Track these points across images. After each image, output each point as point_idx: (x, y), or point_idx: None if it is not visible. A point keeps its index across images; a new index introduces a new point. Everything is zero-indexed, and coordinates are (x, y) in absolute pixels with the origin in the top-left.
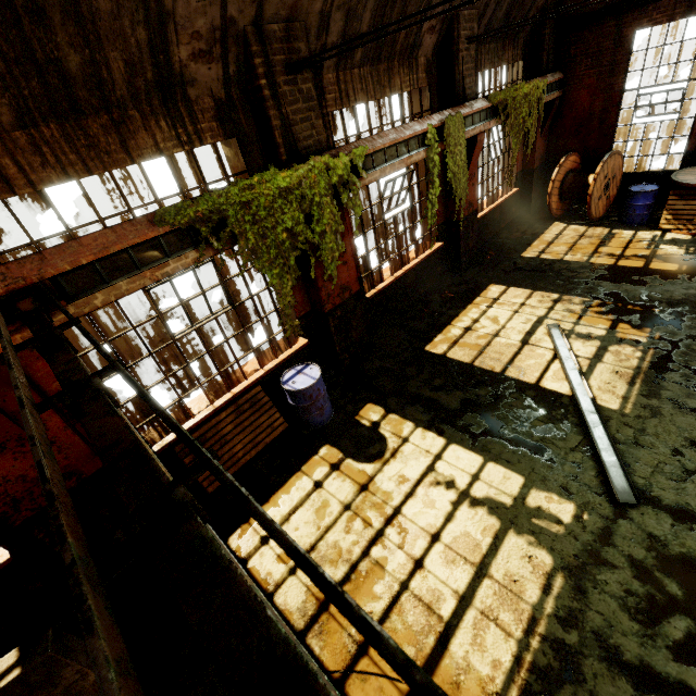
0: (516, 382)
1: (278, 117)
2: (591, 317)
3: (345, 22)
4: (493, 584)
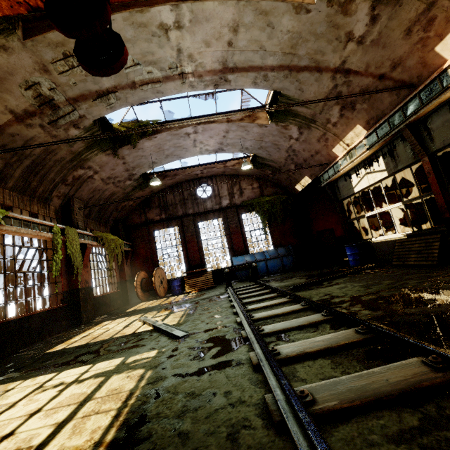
0: (119, 336)
1: None
2: (161, 312)
3: (4, 166)
4: (96, 400)
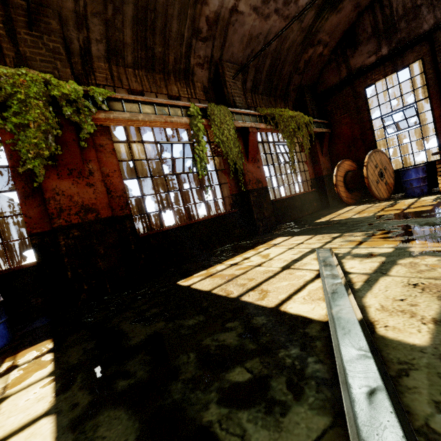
0: (247, 306)
1: (13, 51)
2: (373, 241)
3: (106, 28)
4: None
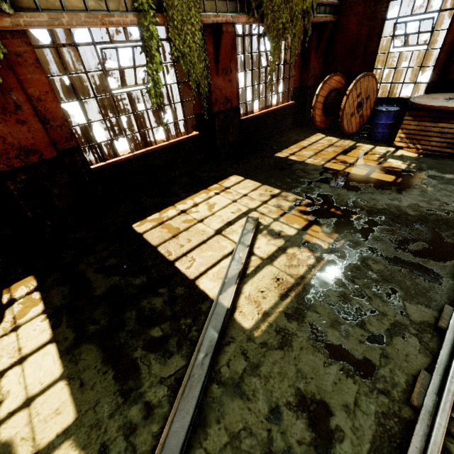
0: (177, 274)
1: None
2: (293, 214)
3: None
4: None
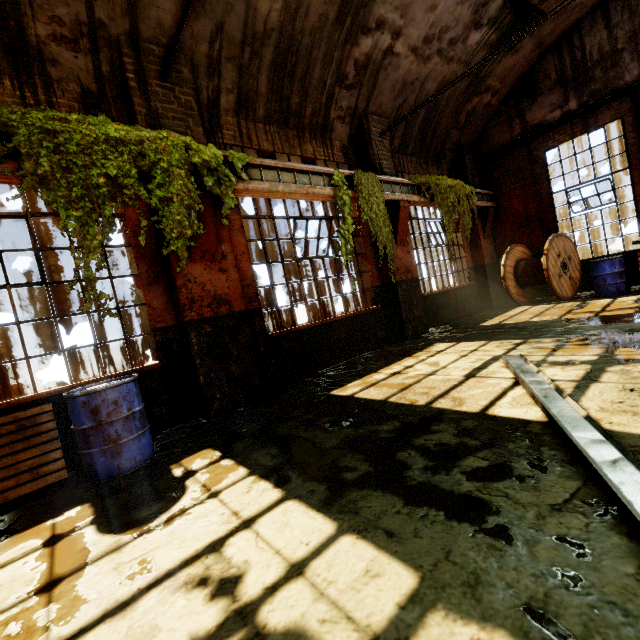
0: (446, 412)
1: (145, 107)
2: (570, 348)
3: (239, 76)
4: None
